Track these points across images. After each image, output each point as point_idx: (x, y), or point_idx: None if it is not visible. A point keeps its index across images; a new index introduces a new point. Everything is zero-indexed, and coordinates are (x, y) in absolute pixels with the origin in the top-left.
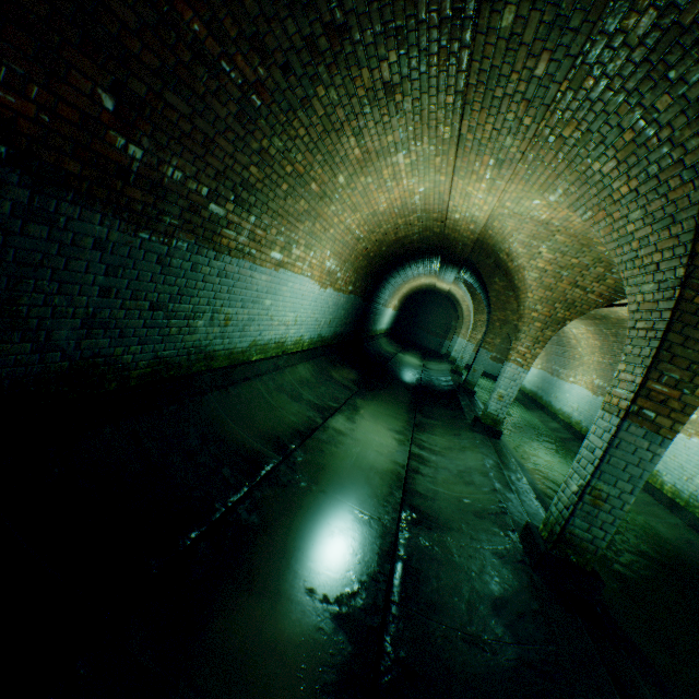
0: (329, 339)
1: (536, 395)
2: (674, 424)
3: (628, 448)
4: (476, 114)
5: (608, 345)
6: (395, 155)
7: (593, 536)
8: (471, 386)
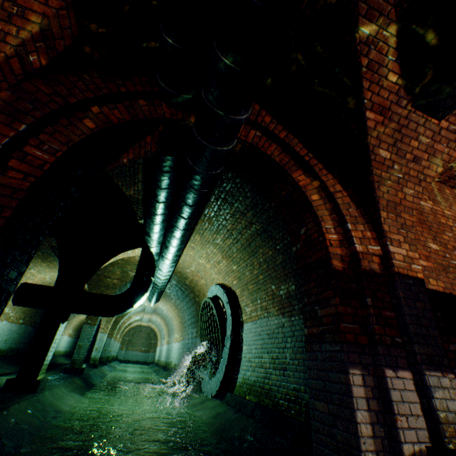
0: (6, 351)
1: (158, 360)
2: (95, 322)
3: (86, 331)
4: (48, 262)
5: (165, 321)
6: (30, 270)
7: (80, 357)
8: (104, 358)
